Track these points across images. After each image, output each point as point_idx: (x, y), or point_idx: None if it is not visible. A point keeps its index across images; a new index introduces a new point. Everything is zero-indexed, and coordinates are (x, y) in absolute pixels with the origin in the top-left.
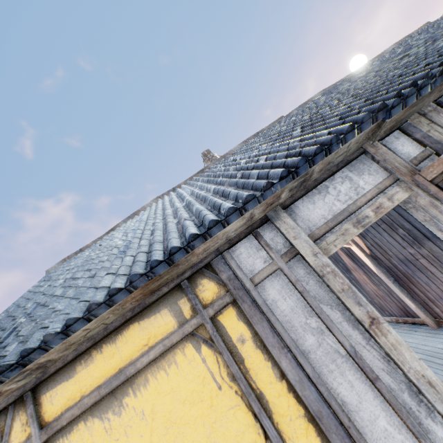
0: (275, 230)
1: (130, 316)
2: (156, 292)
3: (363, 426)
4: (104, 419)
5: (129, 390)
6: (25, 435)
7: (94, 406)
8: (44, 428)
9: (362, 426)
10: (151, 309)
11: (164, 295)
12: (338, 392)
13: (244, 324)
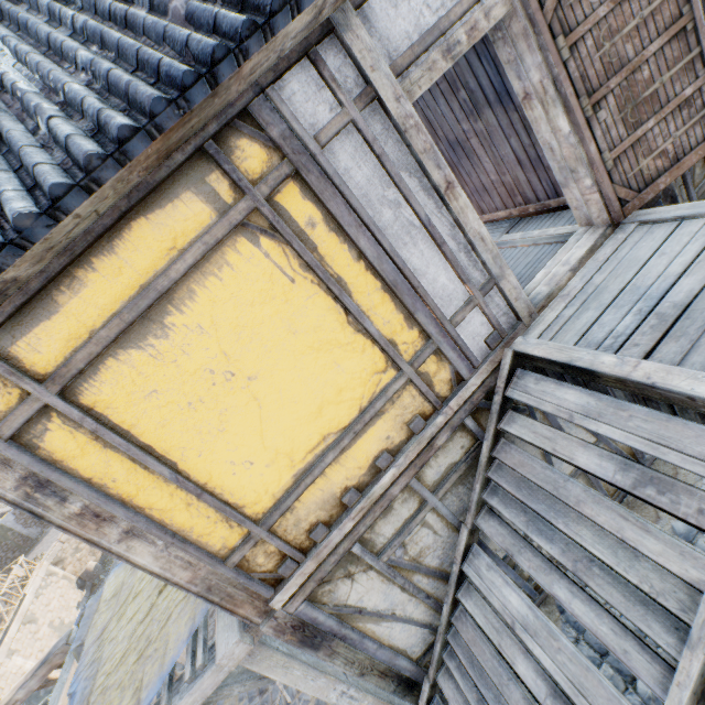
0: (343, 54)
1: (128, 207)
2: (163, 163)
3: (428, 286)
4: (144, 347)
5: (169, 309)
6: (15, 398)
7: (121, 338)
8: (48, 381)
9: (427, 285)
10: (161, 194)
11: (178, 168)
12: (411, 262)
13: (313, 205)
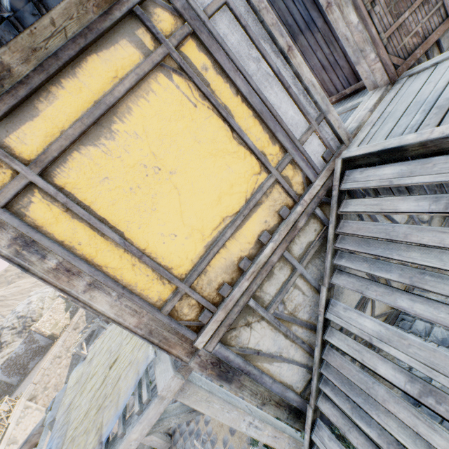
0: None
1: (85, 44)
2: (107, 17)
3: (282, 116)
4: (98, 145)
5: (114, 119)
6: (8, 177)
7: (82, 138)
8: (32, 164)
9: (282, 116)
10: (106, 39)
11: (117, 22)
12: (270, 100)
13: (205, 56)
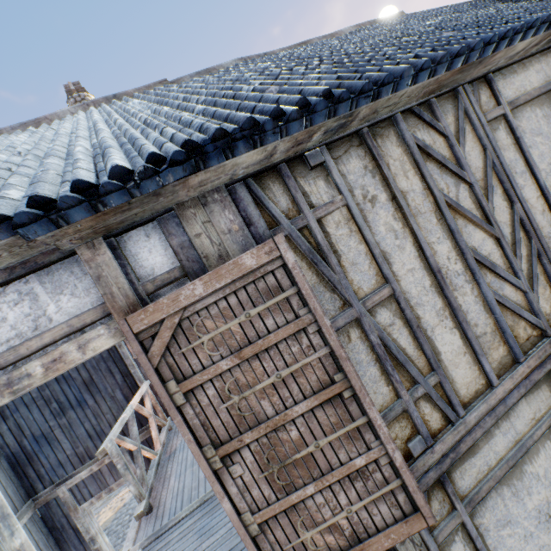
0: None
1: None
2: None
3: None
4: None
5: None
6: None
7: None
8: None
9: None
10: None
11: None
12: None
13: None
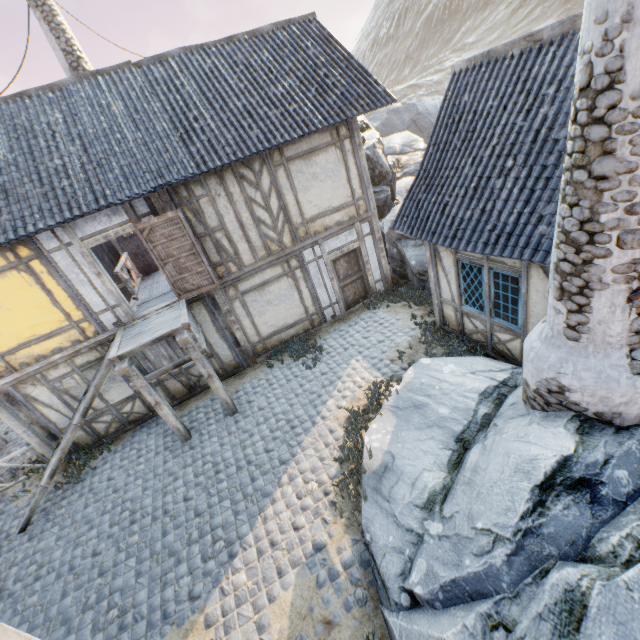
0: (64, 232)
1: None
2: None
3: (88, 300)
4: None
5: None
6: None
7: None
8: None
9: (88, 300)
10: None
11: None
12: (82, 291)
13: (44, 267)
